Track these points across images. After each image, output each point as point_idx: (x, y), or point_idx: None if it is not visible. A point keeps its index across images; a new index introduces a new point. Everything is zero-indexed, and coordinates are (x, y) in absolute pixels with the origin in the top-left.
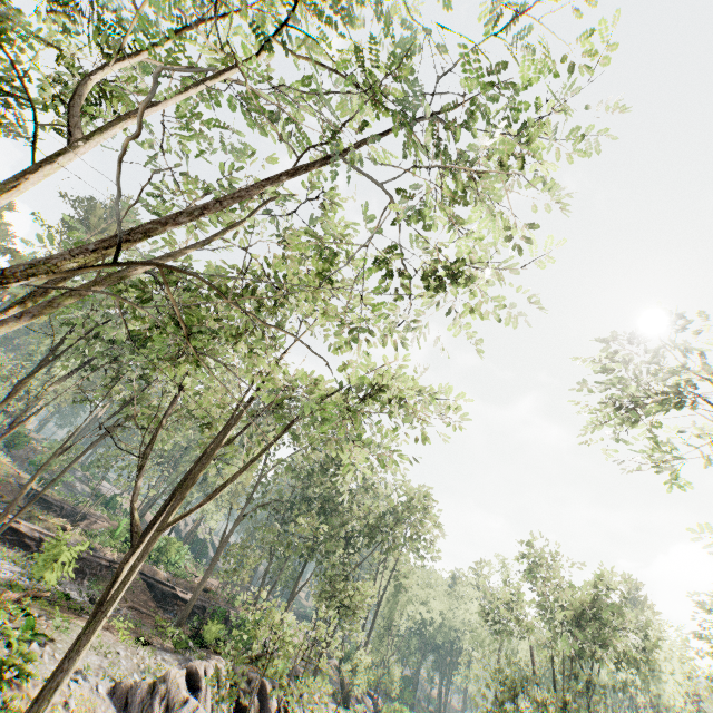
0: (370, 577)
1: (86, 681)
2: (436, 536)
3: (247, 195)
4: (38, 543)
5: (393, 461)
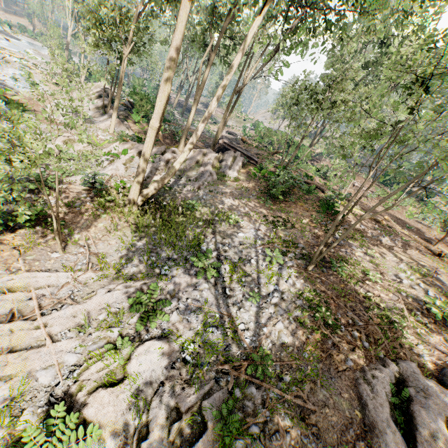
0: None
1: None
2: None
3: None
4: None
5: None
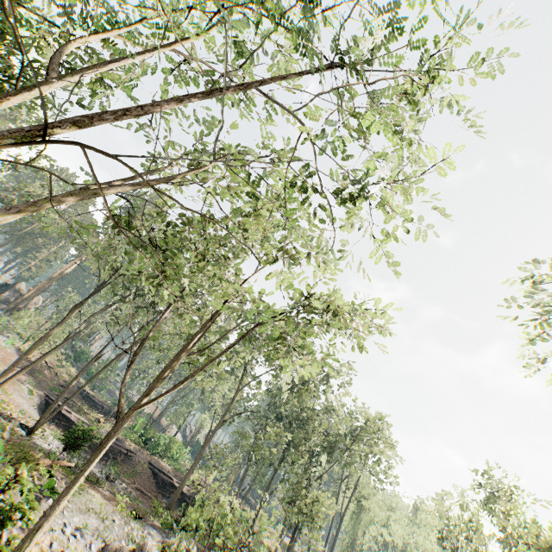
0: (334, 492)
1: (83, 537)
2: (390, 457)
3: (165, 101)
4: None
5: (326, 363)
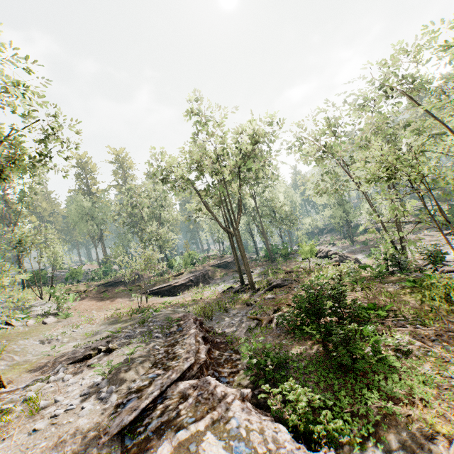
0: None
1: None
2: None
3: None
4: (190, 282)
5: None
